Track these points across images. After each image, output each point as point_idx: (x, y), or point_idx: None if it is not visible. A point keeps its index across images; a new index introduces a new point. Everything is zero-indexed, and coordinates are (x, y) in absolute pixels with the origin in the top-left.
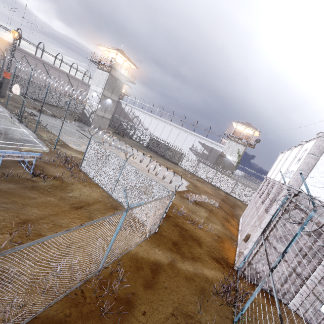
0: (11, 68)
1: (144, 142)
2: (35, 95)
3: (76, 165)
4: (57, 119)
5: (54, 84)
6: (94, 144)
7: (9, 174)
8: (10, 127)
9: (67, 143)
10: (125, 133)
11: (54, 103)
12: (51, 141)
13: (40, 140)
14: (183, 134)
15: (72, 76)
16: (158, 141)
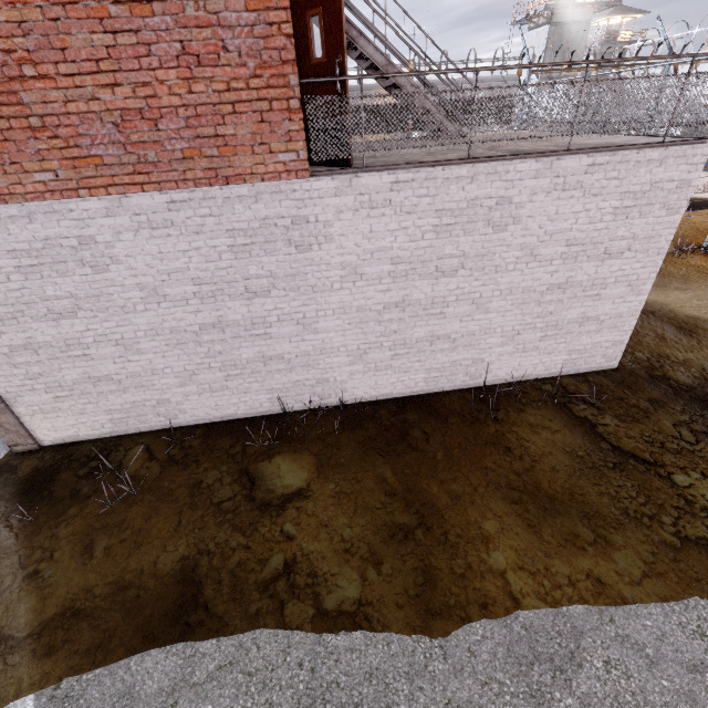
0: None
1: None
2: None
3: None
4: None
5: None
6: None
7: None
8: None
9: None
10: None
11: None
12: None
13: None
14: None
15: (495, 79)
16: None
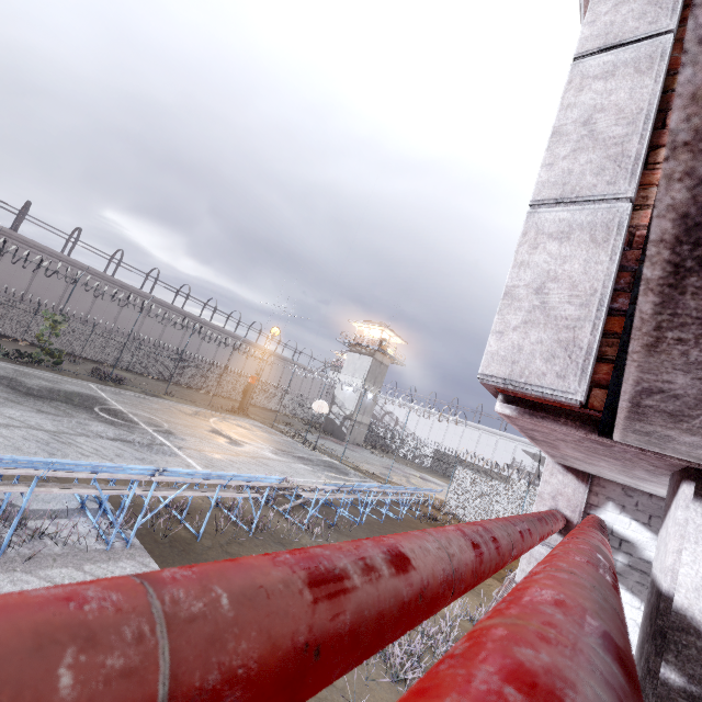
0: (220, 362)
1: (424, 460)
2: (253, 398)
3: (436, 505)
4: (312, 435)
5: (266, 375)
6: (464, 473)
7: (417, 518)
8: (322, 457)
9: (376, 473)
10: (382, 445)
11: (274, 406)
12: (366, 473)
13: (360, 473)
14: (487, 439)
15: (289, 360)
16: (453, 456)
